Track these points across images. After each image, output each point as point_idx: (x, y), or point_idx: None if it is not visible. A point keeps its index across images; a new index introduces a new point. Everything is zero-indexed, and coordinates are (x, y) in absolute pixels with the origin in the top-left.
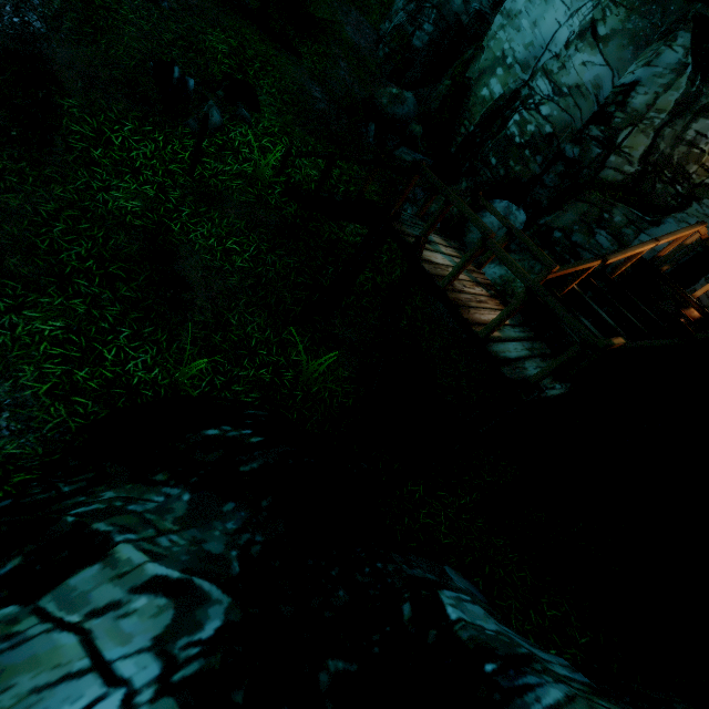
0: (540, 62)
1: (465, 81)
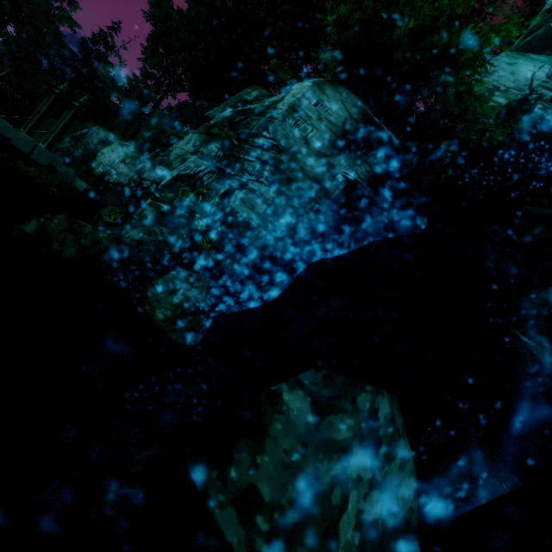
0: (112, 166)
1: (92, 167)
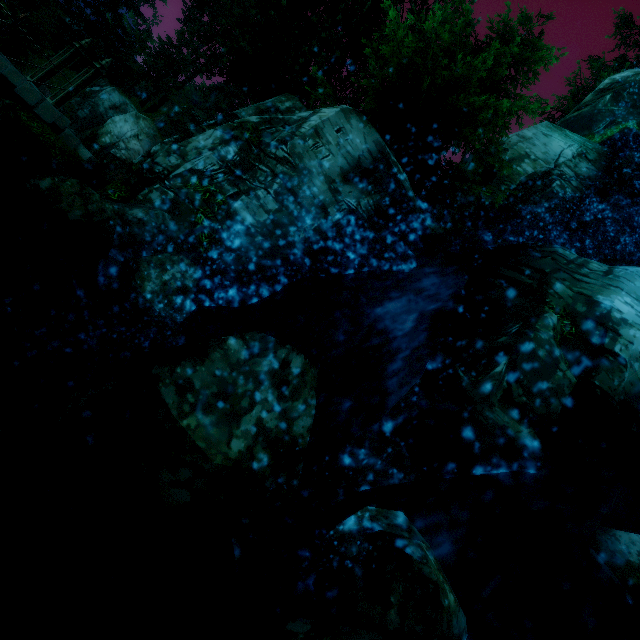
0: (122, 138)
1: (97, 134)
